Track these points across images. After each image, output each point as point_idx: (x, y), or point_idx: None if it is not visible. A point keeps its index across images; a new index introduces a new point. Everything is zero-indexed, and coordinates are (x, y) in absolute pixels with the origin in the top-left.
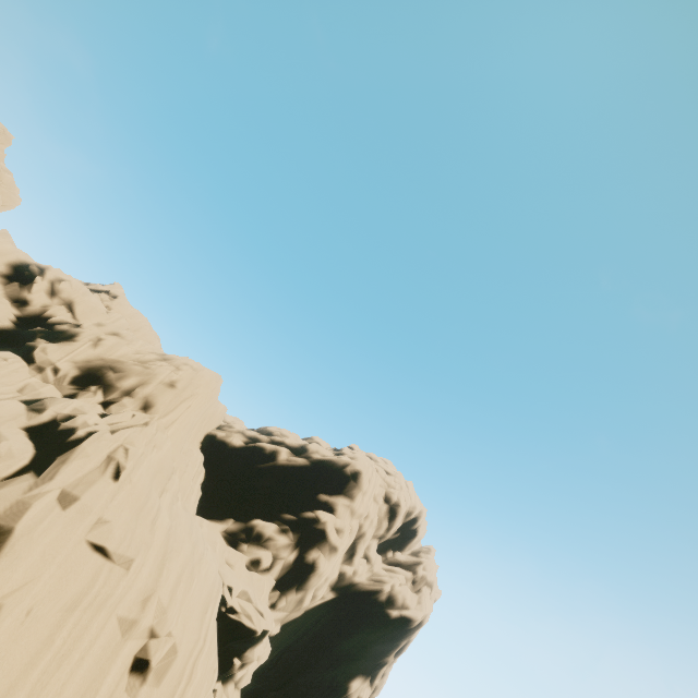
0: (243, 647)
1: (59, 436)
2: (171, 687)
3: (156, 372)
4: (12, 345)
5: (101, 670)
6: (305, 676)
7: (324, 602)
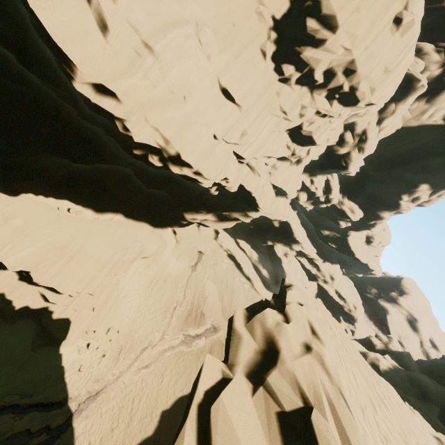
0: (400, 99)
1: None
2: (404, 45)
3: None
4: None
5: (387, 6)
6: (396, 169)
7: (434, 125)
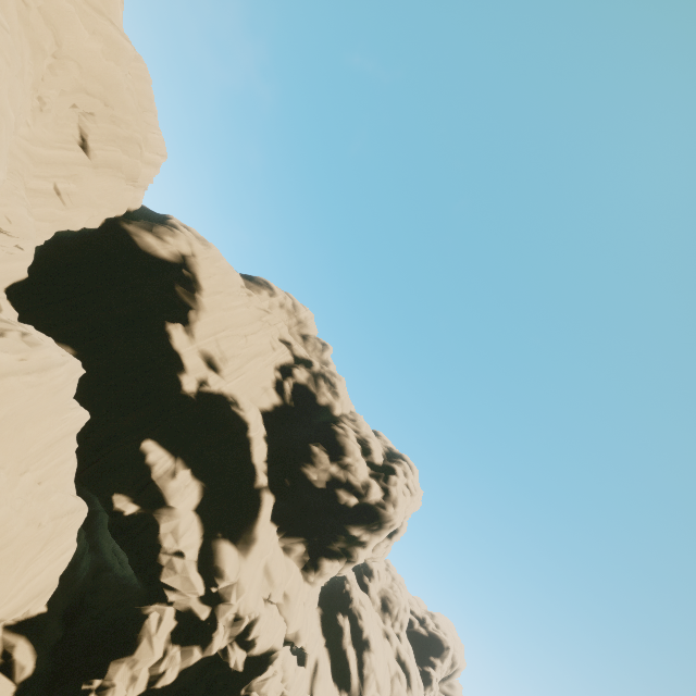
0: None
1: (404, 665)
2: None
3: (400, 601)
4: (354, 574)
5: None
6: None
7: None
